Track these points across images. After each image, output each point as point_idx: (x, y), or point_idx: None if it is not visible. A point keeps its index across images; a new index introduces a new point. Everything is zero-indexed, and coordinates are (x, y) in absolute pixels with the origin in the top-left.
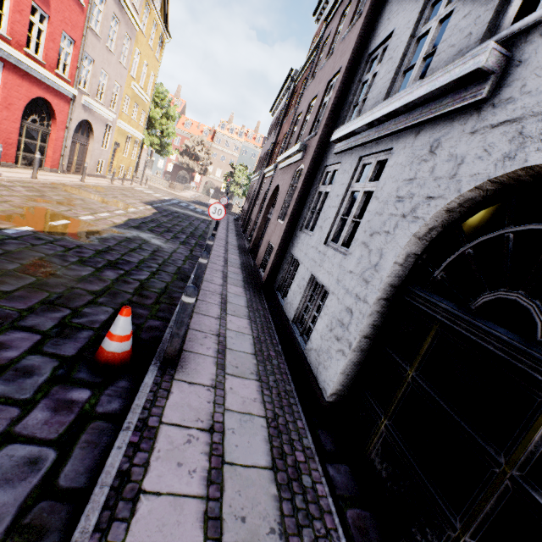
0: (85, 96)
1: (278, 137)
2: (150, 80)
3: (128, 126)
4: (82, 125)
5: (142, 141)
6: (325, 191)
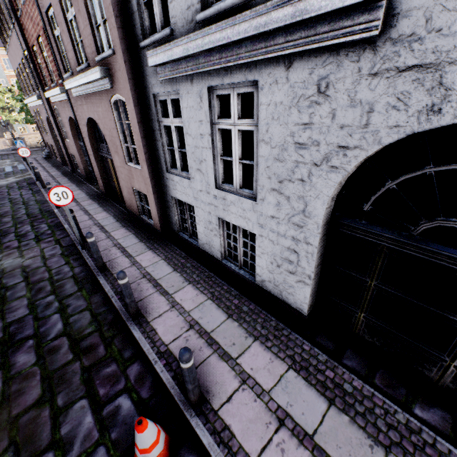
0: None
1: (26, 41)
2: None
3: None
4: None
5: None
6: (174, 126)
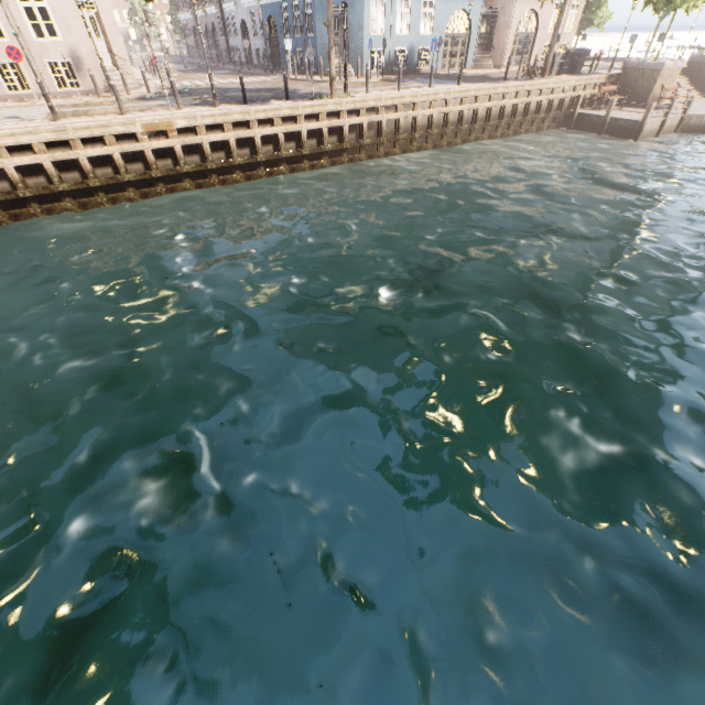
0: None
1: None
2: None
3: None
4: None
5: None
6: (229, 24)
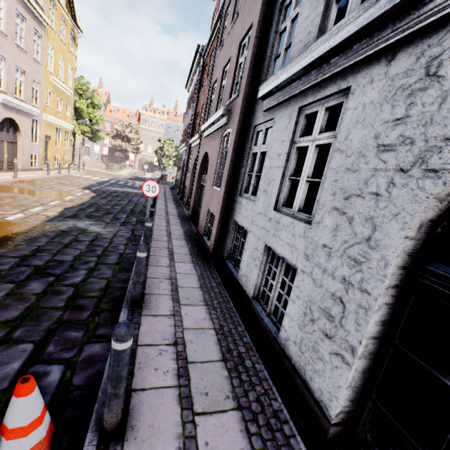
0: (2, 94)
1: (197, 109)
2: (69, 73)
3: (55, 119)
4: (9, 124)
5: (73, 131)
6: (260, 152)
